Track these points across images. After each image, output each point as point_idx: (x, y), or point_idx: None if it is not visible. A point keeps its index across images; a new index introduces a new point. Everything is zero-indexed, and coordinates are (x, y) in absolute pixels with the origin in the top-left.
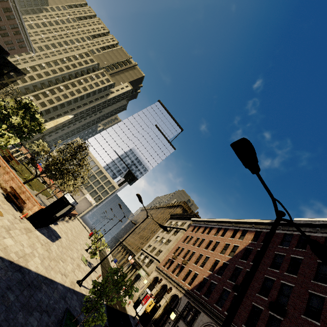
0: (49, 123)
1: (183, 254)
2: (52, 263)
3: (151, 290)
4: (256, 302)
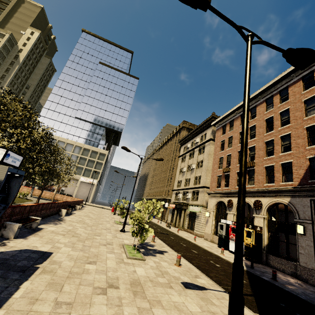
0: None
1: (236, 160)
2: None
3: (224, 219)
4: None
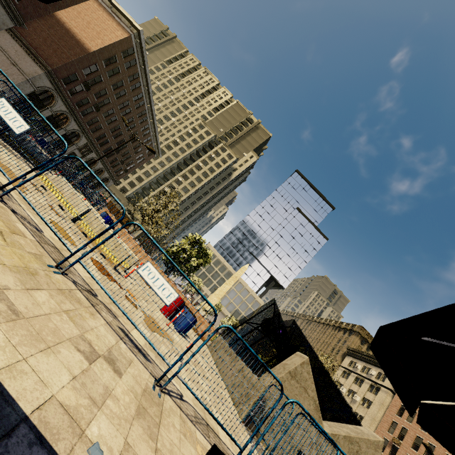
0: (229, 282)
1: (411, 441)
2: None
3: None
4: None
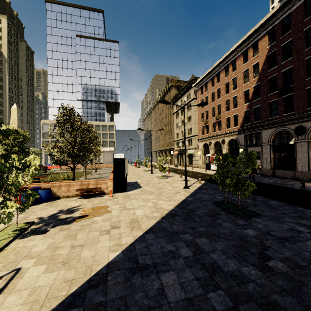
0: None
1: (211, 114)
2: (164, 195)
3: (208, 153)
4: (309, 85)
